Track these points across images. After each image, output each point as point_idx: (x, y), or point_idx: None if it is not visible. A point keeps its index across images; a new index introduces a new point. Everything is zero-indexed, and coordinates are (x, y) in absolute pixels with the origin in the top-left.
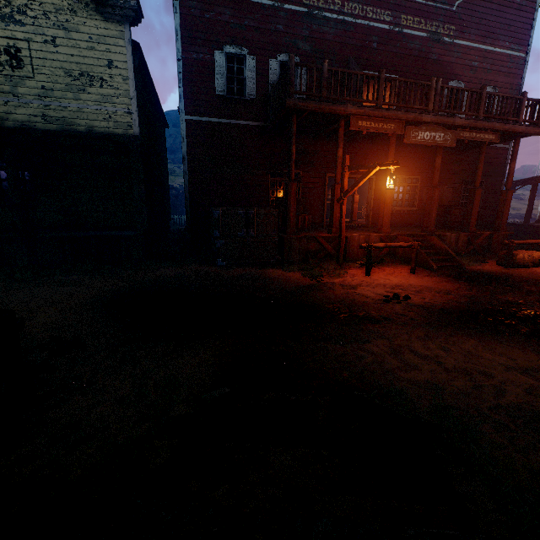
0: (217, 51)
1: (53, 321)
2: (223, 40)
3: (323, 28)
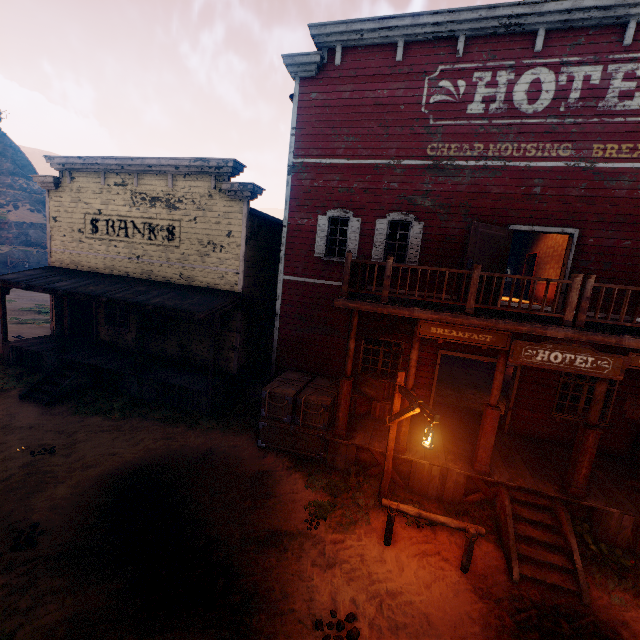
0: (321, 215)
1: (62, 495)
2: (328, 204)
3: (453, 178)
